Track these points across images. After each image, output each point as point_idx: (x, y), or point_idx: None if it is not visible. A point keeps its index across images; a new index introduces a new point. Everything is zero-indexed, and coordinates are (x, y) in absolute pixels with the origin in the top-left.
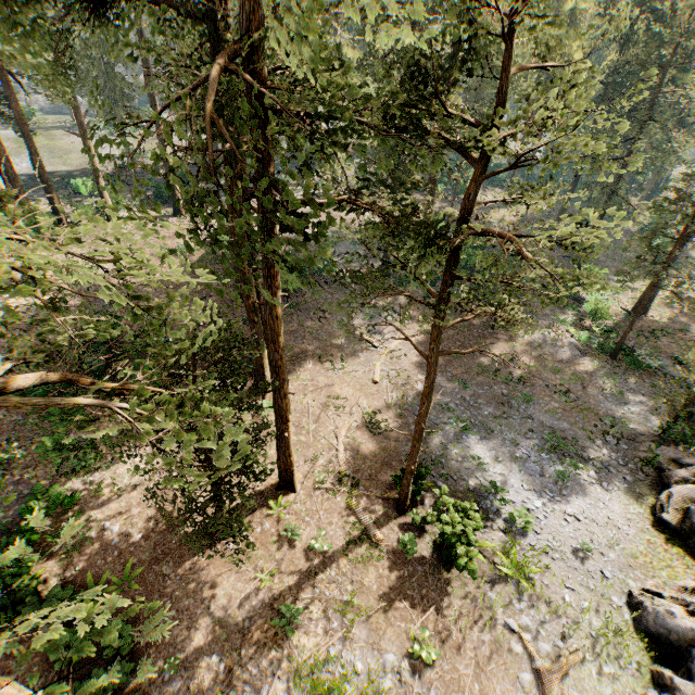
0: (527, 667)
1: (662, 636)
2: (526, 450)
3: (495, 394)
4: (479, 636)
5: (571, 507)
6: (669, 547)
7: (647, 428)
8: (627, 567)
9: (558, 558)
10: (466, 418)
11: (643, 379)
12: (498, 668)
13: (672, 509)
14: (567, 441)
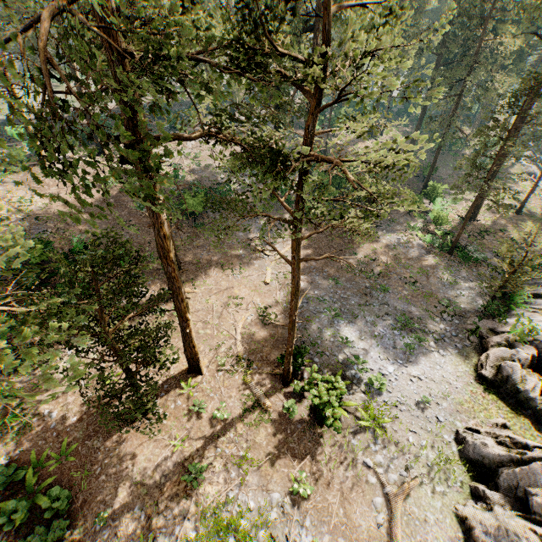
0: (379, 493)
1: (479, 461)
2: (382, 329)
3: (360, 287)
4: (344, 474)
5: (416, 370)
6: (487, 395)
7: (474, 306)
8: (455, 412)
9: (405, 410)
10: (337, 307)
11: (472, 269)
12: (358, 496)
13: (489, 367)
14: (414, 320)
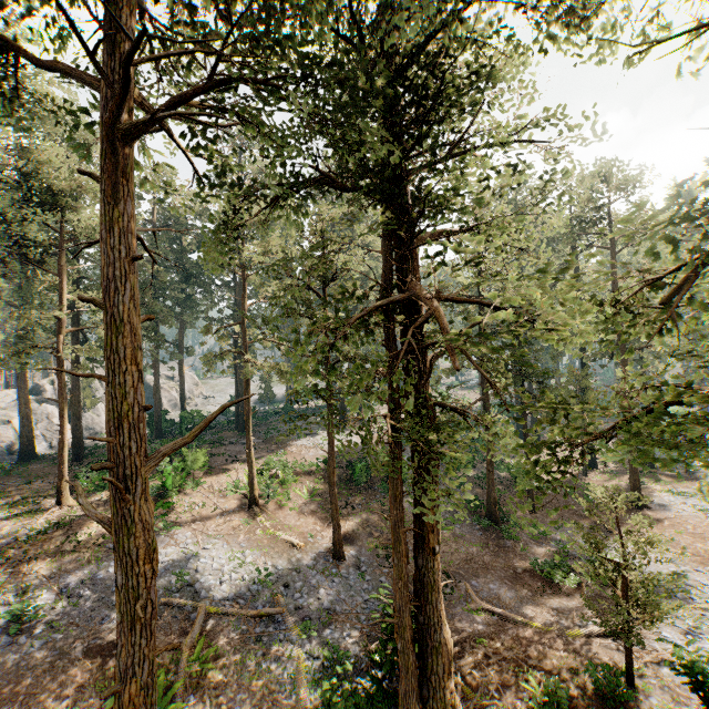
0: None
1: None
2: None
3: None
4: None
5: None
6: None
7: None
8: None
9: None
10: None
11: None
12: None
13: None
14: None
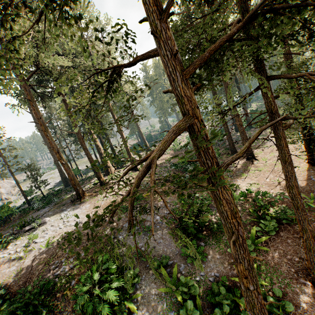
0: None
1: None
2: None
3: None
4: None
5: None
6: None
7: None
8: None
9: None
10: None
11: None
12: None
13: None
14: None
